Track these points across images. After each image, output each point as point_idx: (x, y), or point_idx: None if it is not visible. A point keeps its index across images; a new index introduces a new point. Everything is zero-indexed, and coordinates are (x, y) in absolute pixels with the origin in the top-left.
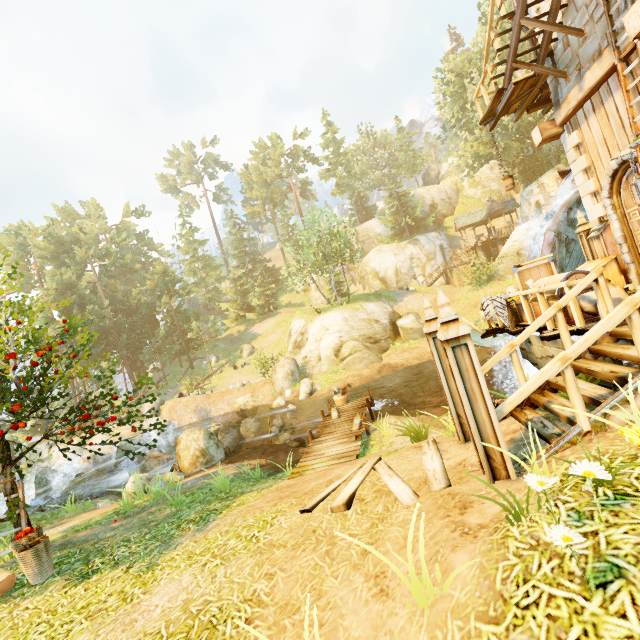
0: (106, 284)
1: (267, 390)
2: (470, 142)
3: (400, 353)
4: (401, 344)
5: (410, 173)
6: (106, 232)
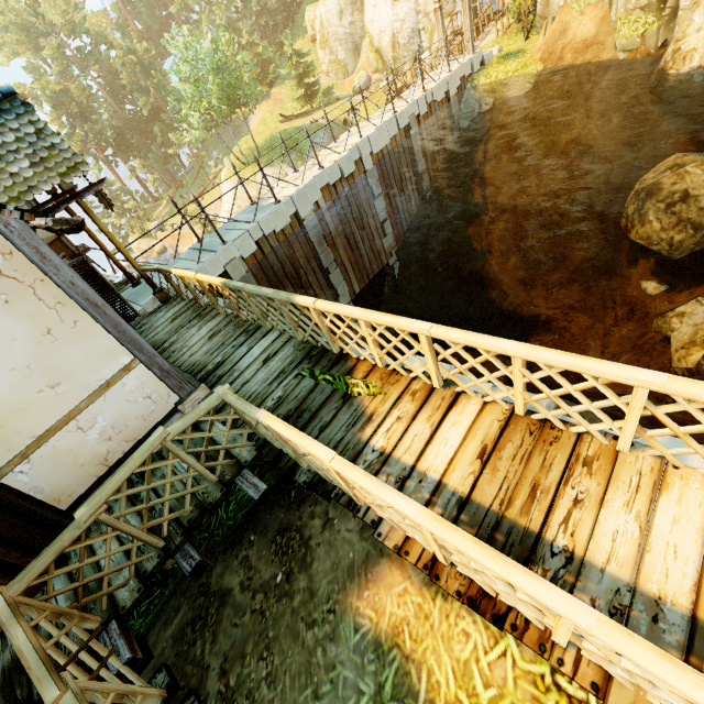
0: (99, 65)
1: None
2: None
3: None
4: None
5: None
6: None
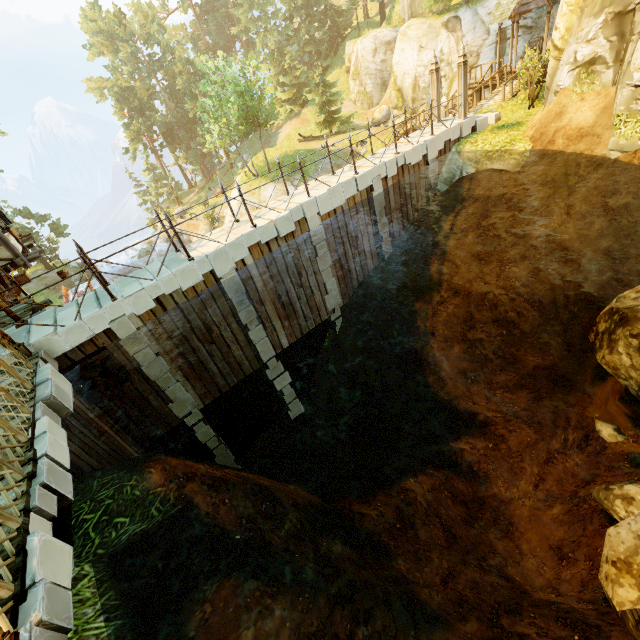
0: (164, 70)
1: None
2: None
3: None
4: None
5: None
6: None
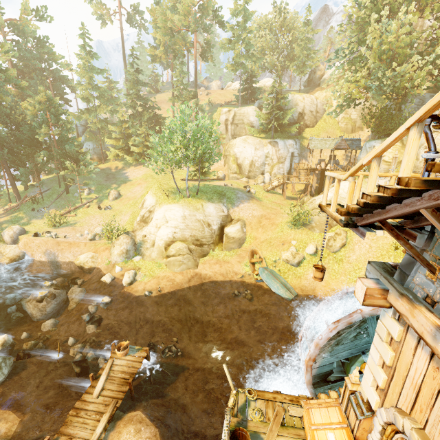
0: None
1: (105, 256)
2: (349, 82)
3: (213, 264)
4: (219, 253)
5: (298, 71)
6: (1, 25)
